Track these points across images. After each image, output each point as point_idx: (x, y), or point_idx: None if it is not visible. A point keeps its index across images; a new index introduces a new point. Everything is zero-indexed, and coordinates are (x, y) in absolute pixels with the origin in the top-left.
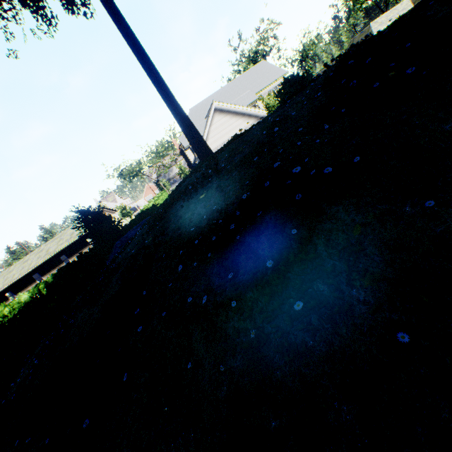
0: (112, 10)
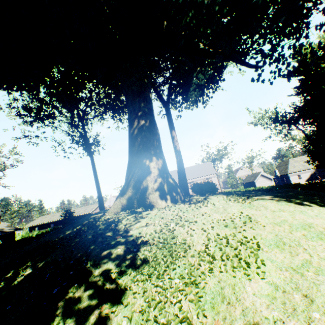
0: (92, 165)
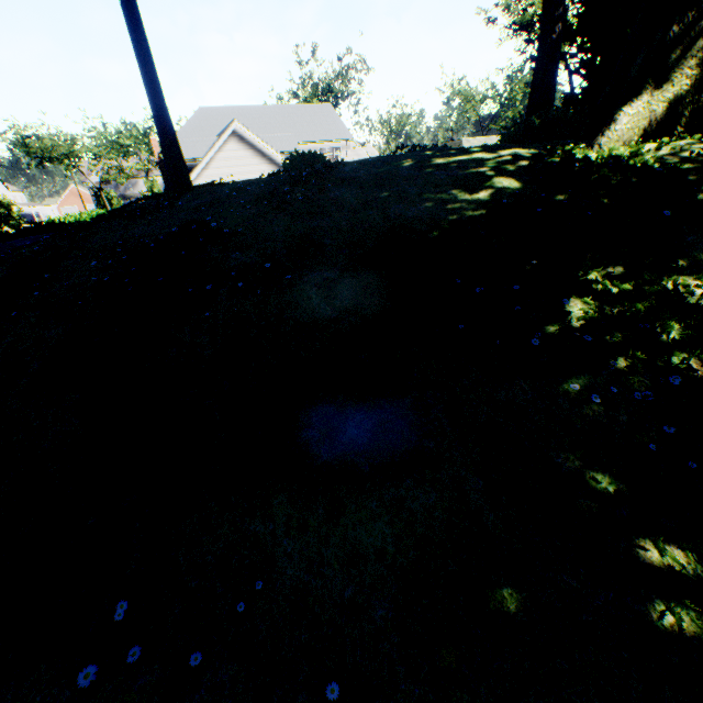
0: None
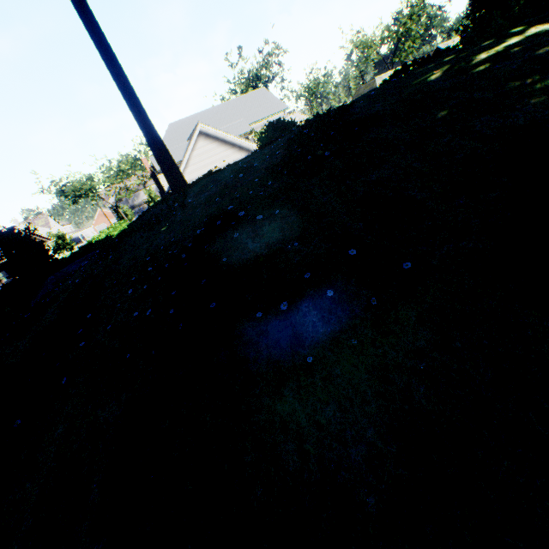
0: None
